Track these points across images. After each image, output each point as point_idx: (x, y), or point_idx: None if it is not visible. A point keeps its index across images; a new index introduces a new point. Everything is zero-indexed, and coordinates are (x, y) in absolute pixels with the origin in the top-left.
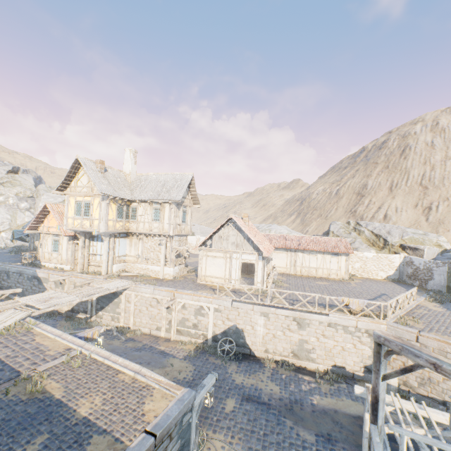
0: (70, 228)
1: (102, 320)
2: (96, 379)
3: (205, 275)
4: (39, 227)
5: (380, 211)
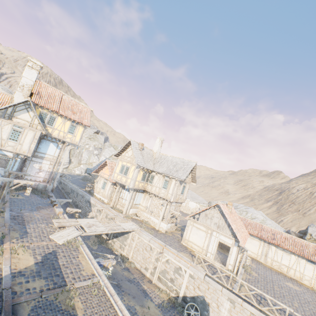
0: (114, 179)
1: (114, 245)
2: (102, 313)
3: (188, 240)
4: (99, 172)
5: None
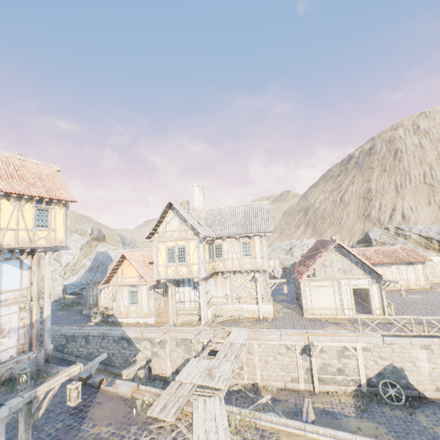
0: (163, 277)
1: None
2: None
3: (312, 308)
4: (111, 280)
5: (397, 213)
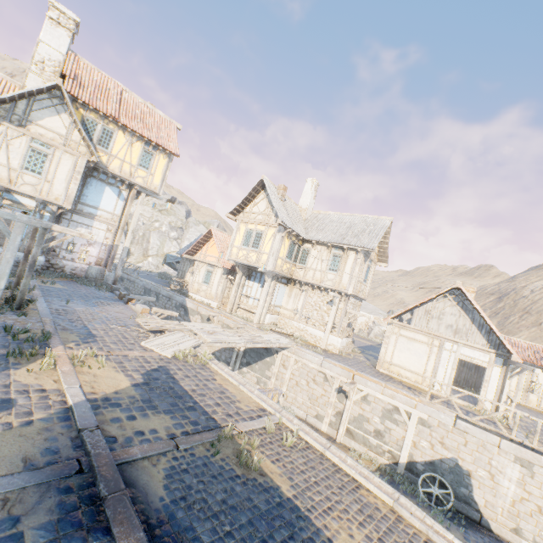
0: (233, 259)
1: (245, 379)
2: (328, 483)
3: (390, 362)
4: (196, 254)
5: None
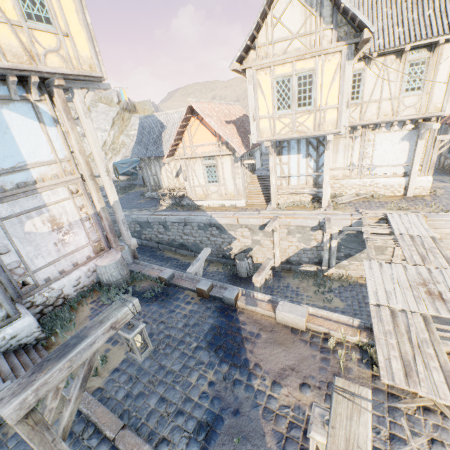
0: (268, 138)
1: (350, 272)
2: None
3: None
4: (176, 151)
5: None
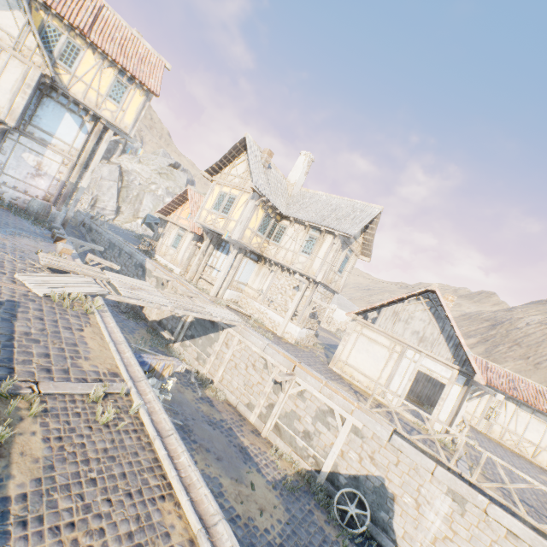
0: (200, 222)
1: (185, 352)
2: (115, 484)
3: (345, 362)
4: (170, 215)
5: None
